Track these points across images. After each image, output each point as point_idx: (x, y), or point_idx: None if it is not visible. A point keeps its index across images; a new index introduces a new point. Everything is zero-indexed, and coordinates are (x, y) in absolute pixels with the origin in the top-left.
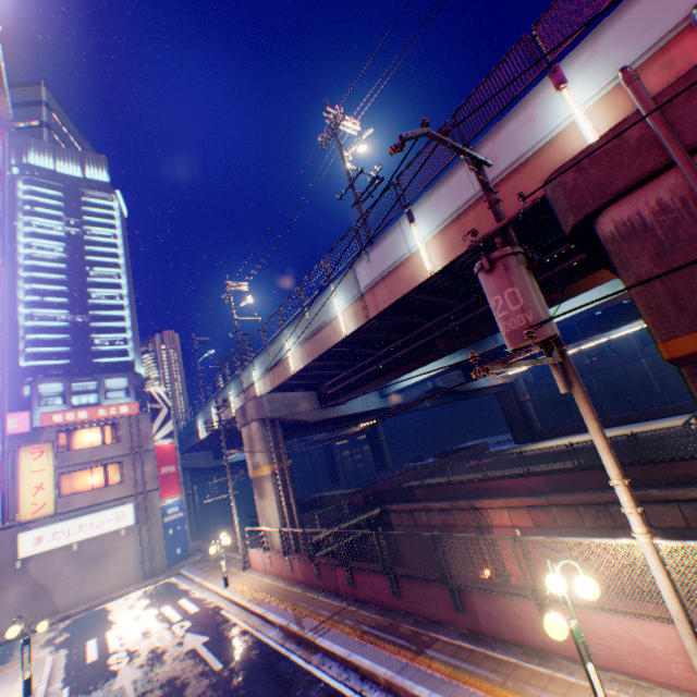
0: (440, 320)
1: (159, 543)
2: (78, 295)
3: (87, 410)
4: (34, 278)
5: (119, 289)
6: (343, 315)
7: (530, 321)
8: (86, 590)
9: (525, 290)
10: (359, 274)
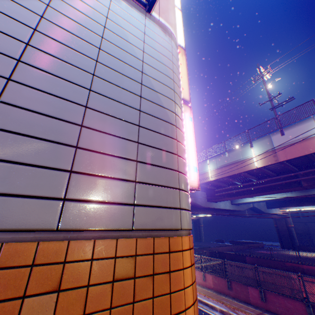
0: (309, 171)
1: None
2: None
3: None
4: None
5: None
6: (256, 157)
7: None
8: None
9: None
10: (274, 140)
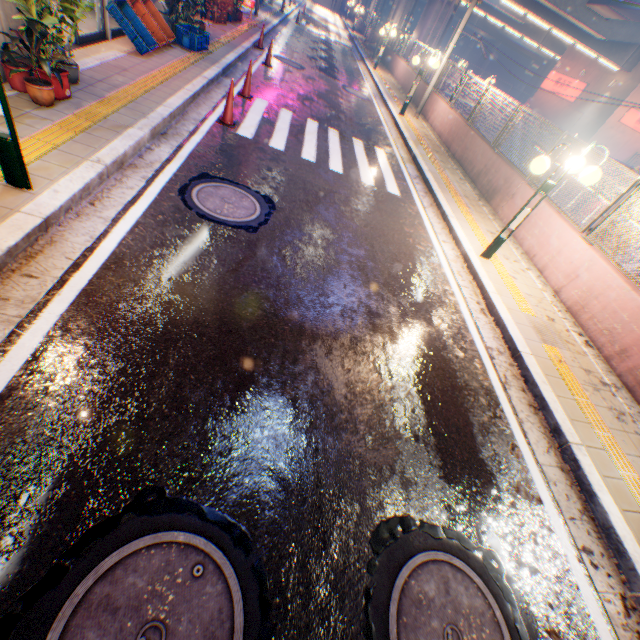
0: None
1: None
2: None
3: None
4: None
5: None
6: None
7: None
8: None
9: None
10: None
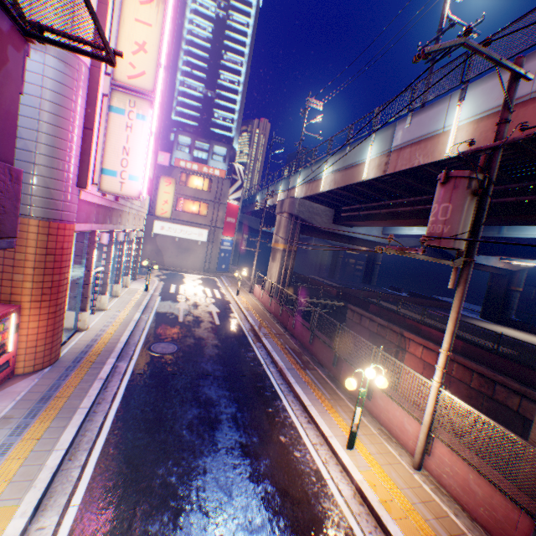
0: None
1: (214, 258)
2: (212, 74)
3: (198, 165)
4: (189, 52)
5: (238, 76)
6: (369, 163)
7: (444, 233)
8: (177, 263)
9: (457, 209)
10: (396, 134)
